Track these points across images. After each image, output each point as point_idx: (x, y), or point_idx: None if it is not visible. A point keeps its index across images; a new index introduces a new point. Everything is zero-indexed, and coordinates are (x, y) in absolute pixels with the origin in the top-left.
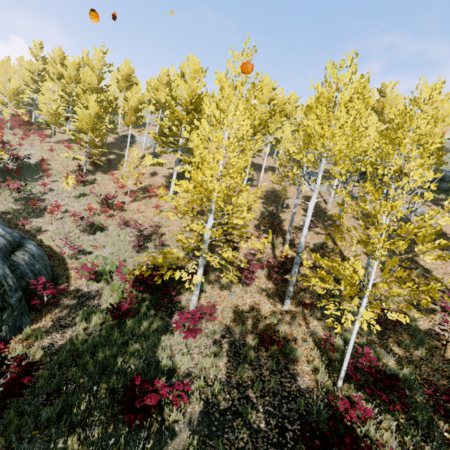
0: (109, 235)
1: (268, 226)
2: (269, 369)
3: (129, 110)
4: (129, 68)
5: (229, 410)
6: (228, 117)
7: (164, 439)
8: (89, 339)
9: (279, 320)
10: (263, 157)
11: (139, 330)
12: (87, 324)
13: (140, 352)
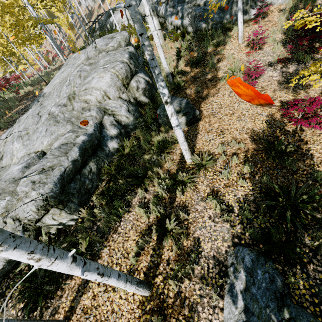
0: None
1: None
2: None
3: None
4: None
5: None
6: None
7: None
8: None
9: None
10: None
11: None
12: None
13: None
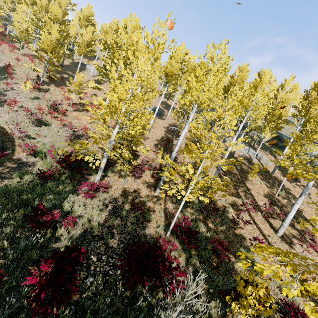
0: (51, 130)
1: (162, 146)
2: (132, 222)
3: (82, 43)
4: (90, 11)
5: (98, 236)
6: (138, 63)
7: (52, 241)
8: (19, 186)
9: (149, 200)
10: (175, 101)
11: (56, 190)
12: (20, 180)
13: (52, 200)
